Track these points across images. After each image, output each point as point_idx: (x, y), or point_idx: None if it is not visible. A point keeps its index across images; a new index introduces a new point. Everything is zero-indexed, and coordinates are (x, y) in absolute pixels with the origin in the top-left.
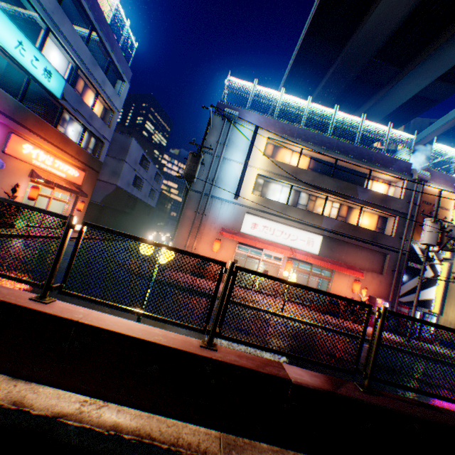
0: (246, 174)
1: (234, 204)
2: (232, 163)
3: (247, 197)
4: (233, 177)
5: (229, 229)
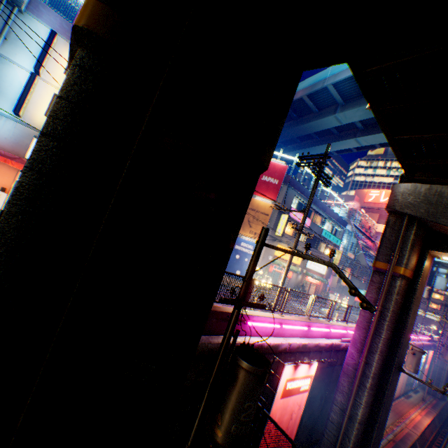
0: (38, 89)
1: (16, 122)
2: (15, 67)
3: (38, 119)
4: (17, 86)
5: (8, 152)
